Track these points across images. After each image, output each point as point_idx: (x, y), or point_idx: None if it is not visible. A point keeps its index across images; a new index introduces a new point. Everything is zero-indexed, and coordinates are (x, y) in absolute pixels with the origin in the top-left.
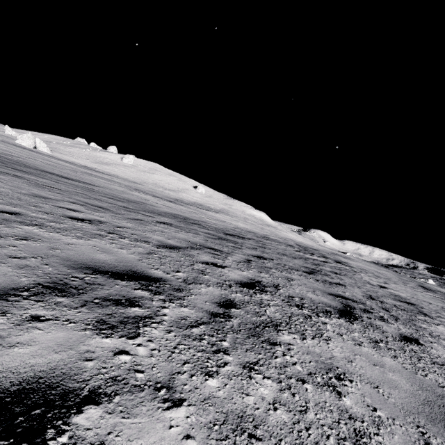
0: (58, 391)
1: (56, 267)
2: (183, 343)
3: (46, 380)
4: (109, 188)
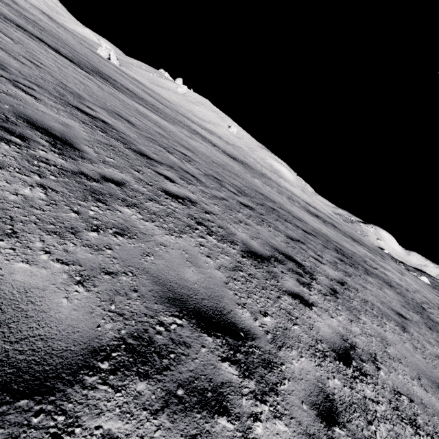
0: None
1: None
2: None
3: None
4: (103, 68)
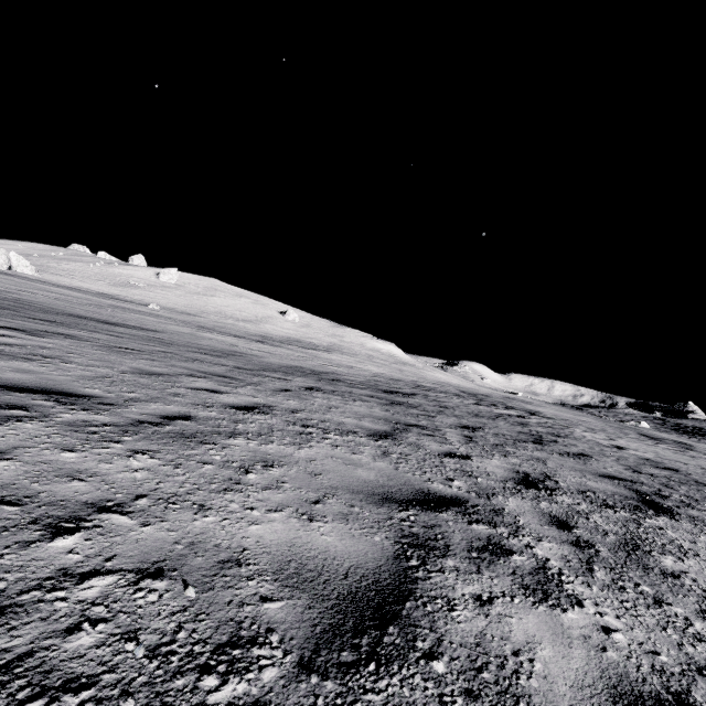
0: (649, 700)
1: (364, 507)
2: (620, 598)
3: (622, 689)
4: (173, 332)
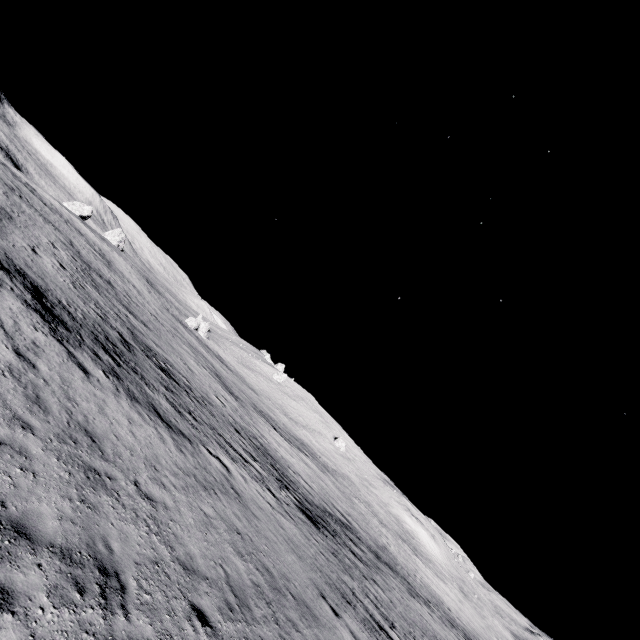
0: None
1: None
2: None
3: None
4: (161, 338)
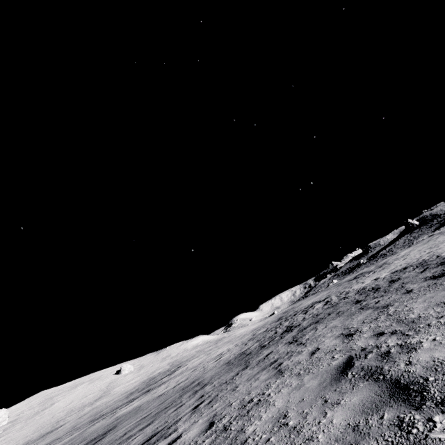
0: None
1: None
2: None
3: None
4: (115, 423)
